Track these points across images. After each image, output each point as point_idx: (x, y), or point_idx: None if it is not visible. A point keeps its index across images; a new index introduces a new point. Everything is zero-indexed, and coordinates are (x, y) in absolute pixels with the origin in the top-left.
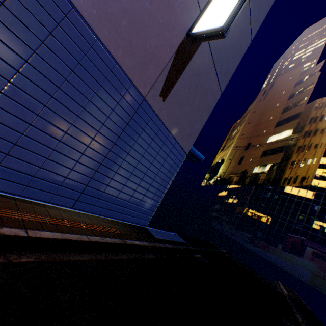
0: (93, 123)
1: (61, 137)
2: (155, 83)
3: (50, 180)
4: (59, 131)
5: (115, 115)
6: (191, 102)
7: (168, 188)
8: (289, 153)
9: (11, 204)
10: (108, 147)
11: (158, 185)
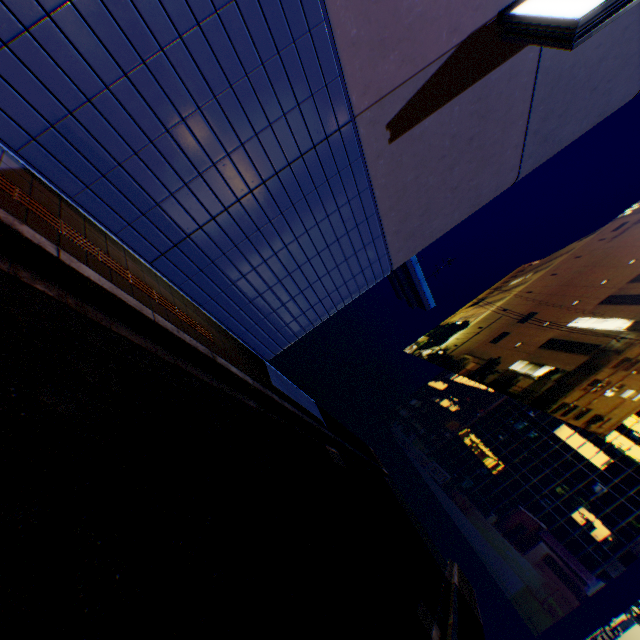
0: (238, 124)
1: (173, 124)
2: (387, 95)
3: (129, 195)
4: (172, 110)
5: (284, 128)
6: (445, 168)
7: (331, 314)
8: (599, 362)
9: (52, 202)
10: (250, 184)
11: (314, 300)
